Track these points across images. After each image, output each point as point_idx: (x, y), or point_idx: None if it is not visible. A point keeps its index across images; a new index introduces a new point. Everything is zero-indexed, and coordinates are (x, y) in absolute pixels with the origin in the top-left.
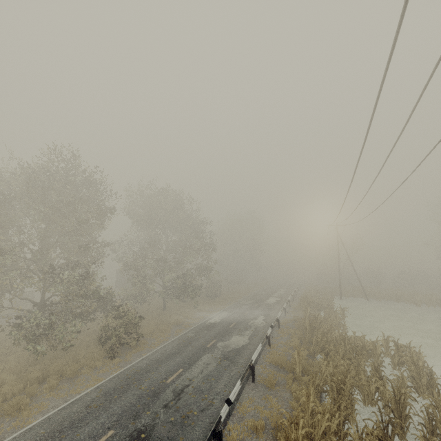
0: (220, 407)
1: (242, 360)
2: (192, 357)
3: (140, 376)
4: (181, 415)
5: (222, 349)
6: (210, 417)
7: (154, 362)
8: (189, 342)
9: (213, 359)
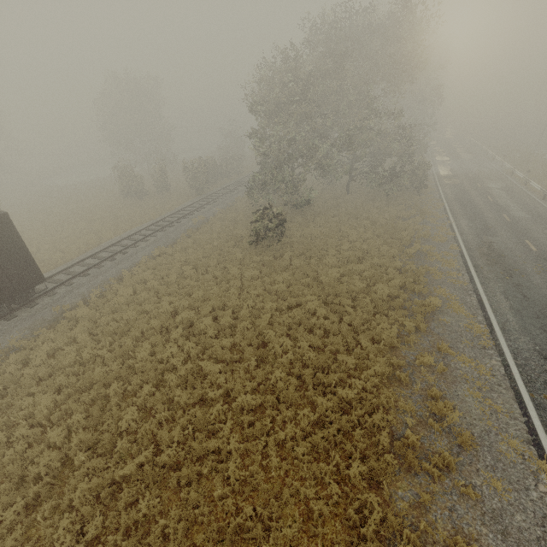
0: (543, 207)
1: (520, 192)
2: (481, 192)
3: (466, 200)
4: (528, 210)
5: (494, 187)
6: (545, 210)
7: (459, 195)
8: (459, 186)
9: (499, 192)
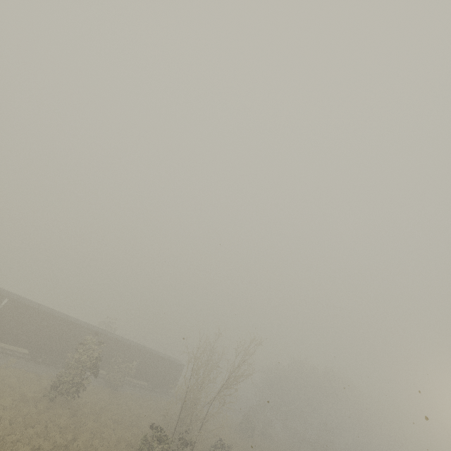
0: None
1: None
2: None
3: None
4: None
5: None
6: None
7: None
8: None
9: None
